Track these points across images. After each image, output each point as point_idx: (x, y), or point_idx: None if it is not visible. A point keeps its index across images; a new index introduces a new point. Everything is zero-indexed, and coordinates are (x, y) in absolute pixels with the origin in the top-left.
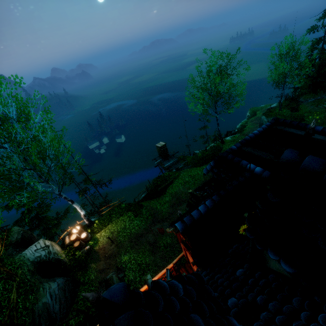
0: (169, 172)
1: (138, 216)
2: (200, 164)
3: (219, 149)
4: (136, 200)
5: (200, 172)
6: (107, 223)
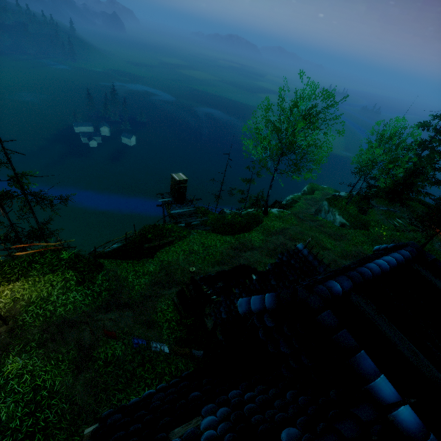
0: (174, 225)
1: (83, 285)
2: (224, 231)
3: (258, 221)
4: (100, 249)
5: (219, 244)
6: (16, 278)
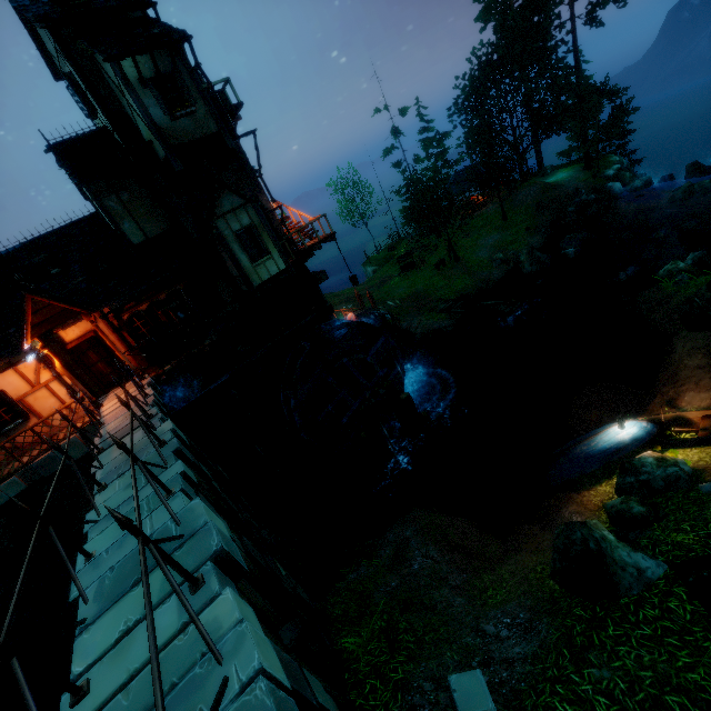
0: None
1: None
2: None
3: None
4: None
5: None
6: None
